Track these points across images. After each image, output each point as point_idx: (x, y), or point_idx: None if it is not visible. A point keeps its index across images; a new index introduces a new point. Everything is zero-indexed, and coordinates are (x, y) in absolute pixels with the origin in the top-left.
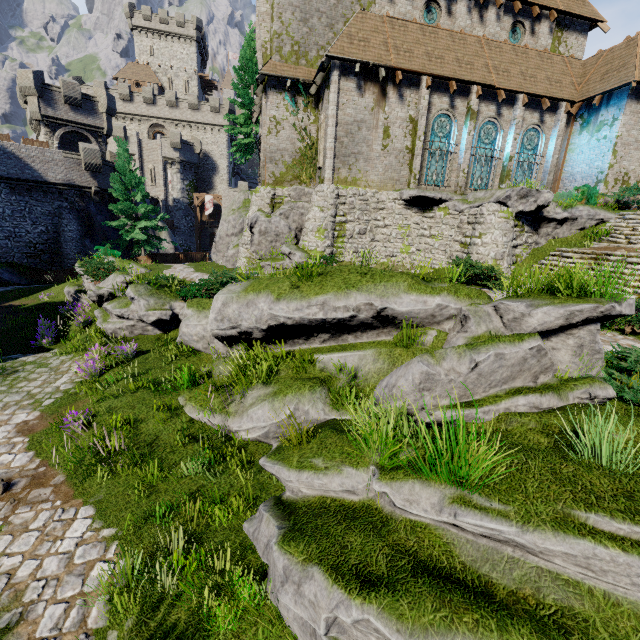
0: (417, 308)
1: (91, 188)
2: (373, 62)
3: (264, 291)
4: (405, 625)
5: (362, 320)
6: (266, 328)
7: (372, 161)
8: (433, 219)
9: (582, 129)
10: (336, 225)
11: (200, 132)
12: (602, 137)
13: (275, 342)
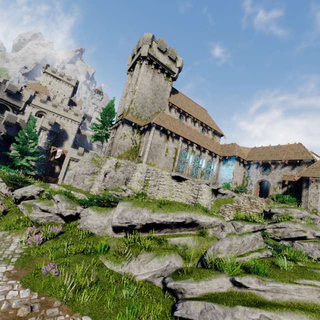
0: (207, 221)
1: (1, 132)
2: (166, 128)
3: (146, 207)
4: (272, 314)
5: (186, 224)
6: (145, 224)
7: (161, 159)
8: (182, 185)
9: (223, 164)
10: (145, 180)
11: (65, 121)
12: (229, 169)
13: (144, 231)
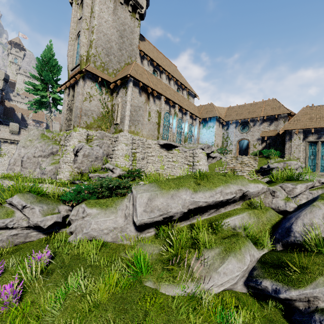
0: (256, 190)
1: None
2: (147, 84)
3: (182, 187)
4: None
5: (235, 198)
6: (187, 211)
7: (144, 125)
8: (173, 154)
9: (203, 127)
10: (132, 154)
11: None
12: (210, 131)
13: (182, 220)
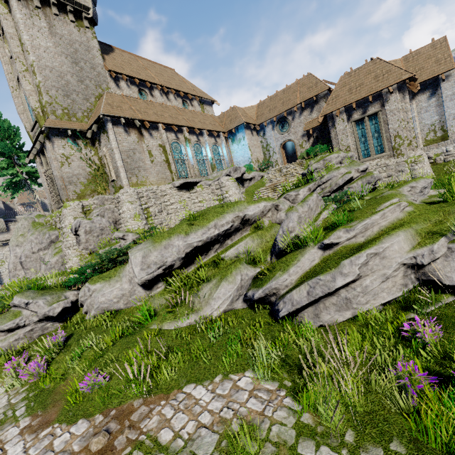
0: (257, 210)
1: None
2: (131, 117)
3: (173, 235)
4: (375, 247)
5: (235, 227)
6: (184, 256)
7: (148, 170)
8: (197, 193)
9: (233, 143)
10: (144, 210)
11: None
12: (242, 145)
13: (187, 266)
